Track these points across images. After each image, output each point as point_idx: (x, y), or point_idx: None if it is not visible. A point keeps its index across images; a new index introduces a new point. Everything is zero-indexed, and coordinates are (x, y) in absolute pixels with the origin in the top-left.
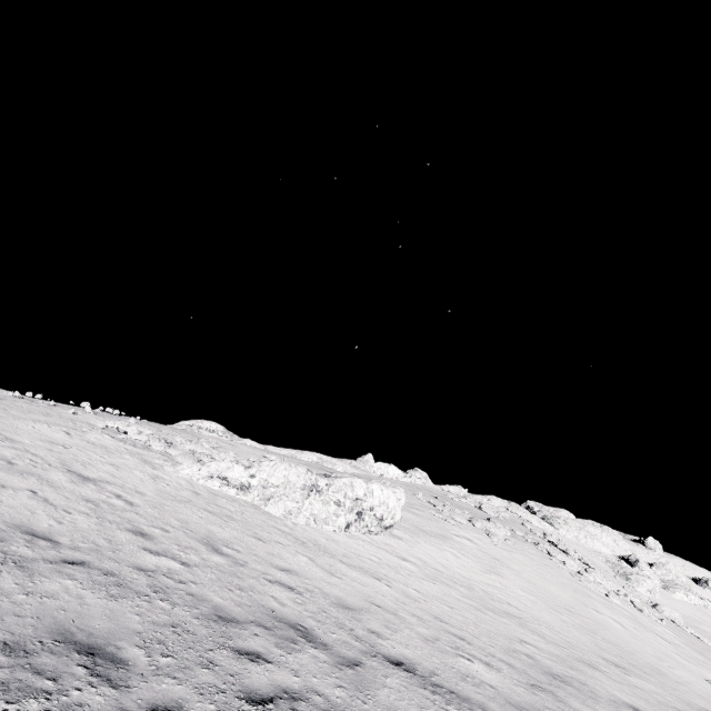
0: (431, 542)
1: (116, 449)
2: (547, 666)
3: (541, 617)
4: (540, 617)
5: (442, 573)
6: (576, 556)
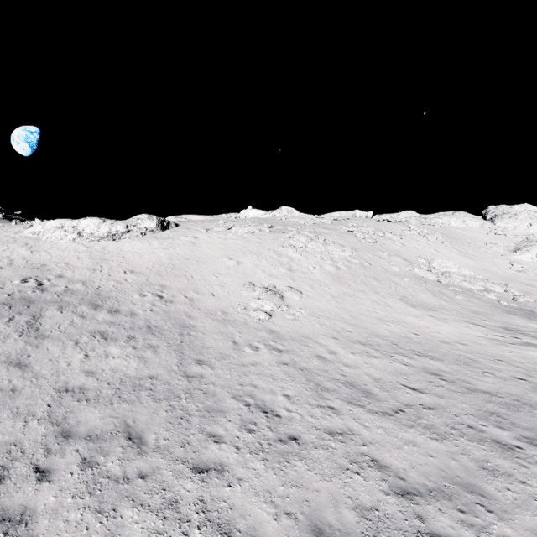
0: (145, 241)
1: (13, 231)
2: (45, 267)
3: (136, 260)
4: (135, 260)
5: (103, 250)
6: (362, 236)
